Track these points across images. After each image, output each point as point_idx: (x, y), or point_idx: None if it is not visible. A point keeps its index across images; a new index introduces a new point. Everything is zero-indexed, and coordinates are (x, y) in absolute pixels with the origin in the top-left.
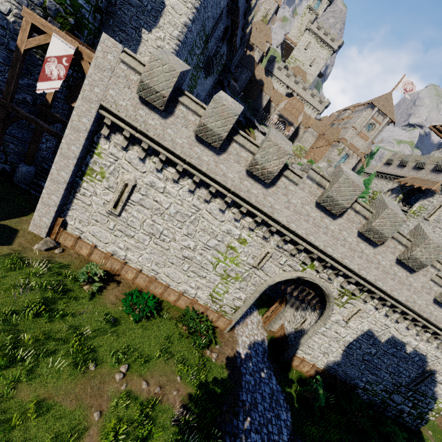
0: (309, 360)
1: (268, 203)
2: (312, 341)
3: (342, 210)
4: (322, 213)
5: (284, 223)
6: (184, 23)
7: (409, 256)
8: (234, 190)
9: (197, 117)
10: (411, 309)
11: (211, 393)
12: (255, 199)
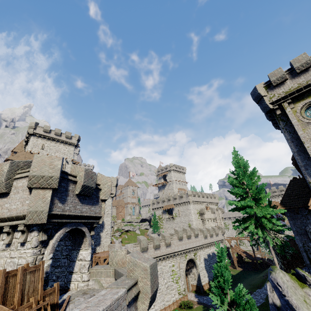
0: (205, 284)
1: (172, 249)
2: (201, 276)
3: (183, 237)
4: (180, 241)
5: (177, 251)
6: (111, 222)
7: (195, 234)
8: (166, 253)
9: (152, 245)
10: (204, 244)
11: (206, 310)
12: (170, 251)
